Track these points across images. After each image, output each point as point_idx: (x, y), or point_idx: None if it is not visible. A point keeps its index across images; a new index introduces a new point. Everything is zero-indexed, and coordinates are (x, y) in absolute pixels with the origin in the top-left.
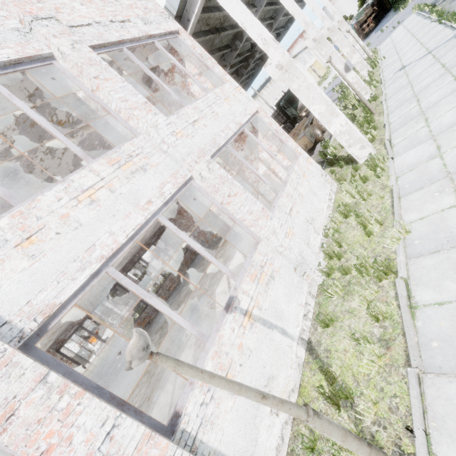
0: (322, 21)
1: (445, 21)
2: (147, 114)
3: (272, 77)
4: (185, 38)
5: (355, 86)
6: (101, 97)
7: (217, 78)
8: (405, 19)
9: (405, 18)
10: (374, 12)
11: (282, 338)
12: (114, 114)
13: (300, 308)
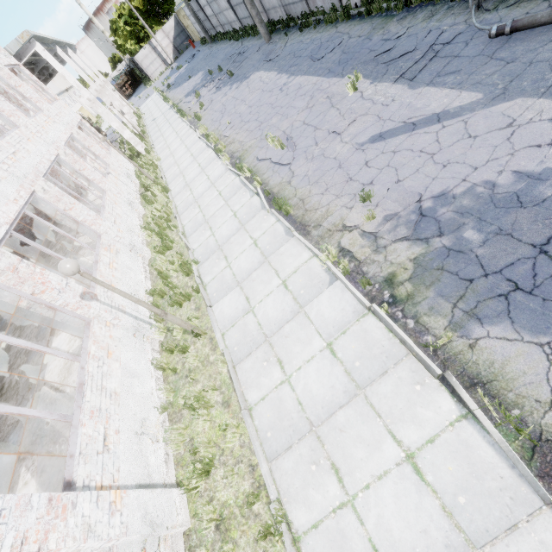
0: (94, 78)
1: (167, 102)
2: (45, 103)
3: (86, 104)
4: (25, 70)
5: (131, 124)
6: (21, 90)
7: (51, 96)
8: (152, 94)
9: (152, 94)
10: (129, 80)
11: (130, 189)
12: (29, 99)
13: (134, 187)
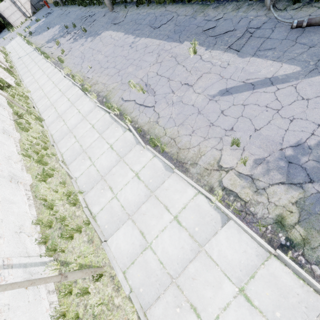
0: None
1: (30, 45)
2: None
3: None
4: None
5: None
6: None
7: None
8: (15, 37)
9: (15, 37)
10: None
11: (3, 116)
12: None
13: (7, 114)
